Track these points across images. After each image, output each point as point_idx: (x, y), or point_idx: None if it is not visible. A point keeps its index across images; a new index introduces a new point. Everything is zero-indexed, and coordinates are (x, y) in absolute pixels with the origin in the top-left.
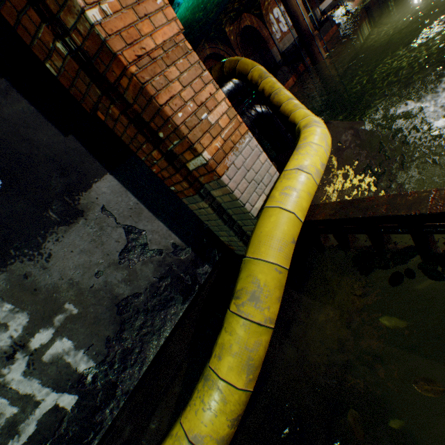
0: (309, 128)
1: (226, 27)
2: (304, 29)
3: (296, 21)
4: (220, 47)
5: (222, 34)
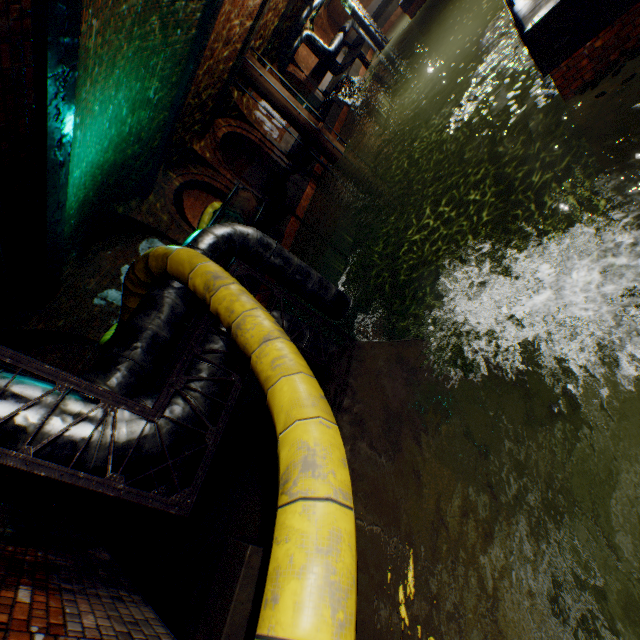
0: (290, 512)
1: (194, 145)
2: (303, 124)
3: (290, 116)
4: (194, 171)
5: (192, 154)
